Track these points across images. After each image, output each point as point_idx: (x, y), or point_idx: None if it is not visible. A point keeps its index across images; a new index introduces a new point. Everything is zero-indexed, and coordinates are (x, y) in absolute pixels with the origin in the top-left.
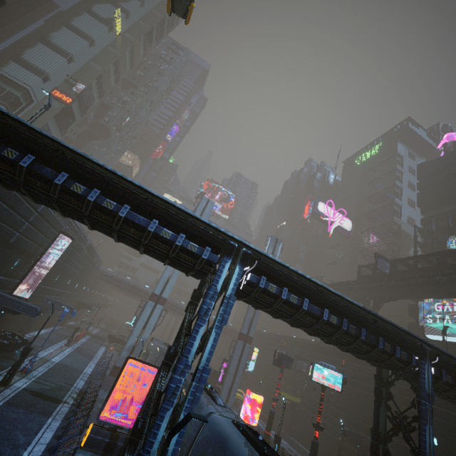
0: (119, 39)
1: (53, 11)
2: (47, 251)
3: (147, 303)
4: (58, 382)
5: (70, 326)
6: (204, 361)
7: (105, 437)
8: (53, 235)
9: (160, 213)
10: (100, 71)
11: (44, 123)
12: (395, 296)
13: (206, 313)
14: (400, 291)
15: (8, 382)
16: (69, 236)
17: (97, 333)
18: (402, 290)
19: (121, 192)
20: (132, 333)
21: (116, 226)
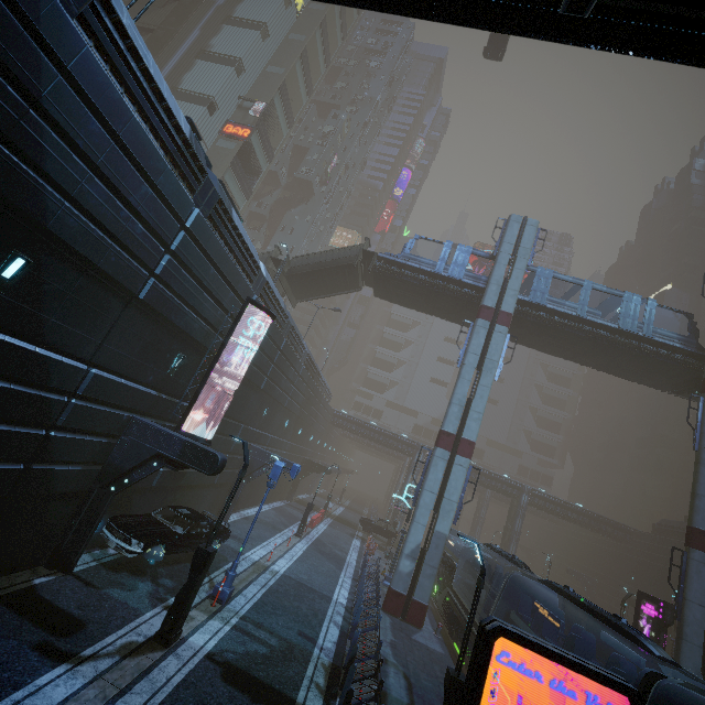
0: (302, 18)
1: (209, 10)
2: (233, 347)
3: (434, 453)
4: (285, 632)
5: (300, 501)
6: None
7: None
8: (234, 307)
9: None
10: (283, 75)
11: (219, 177)
12: None
13: None
14: None
15: (174, 637)
16: (264, 310)
17: (341, 514)
18: None
19: None
20: (413, 519)
21: None
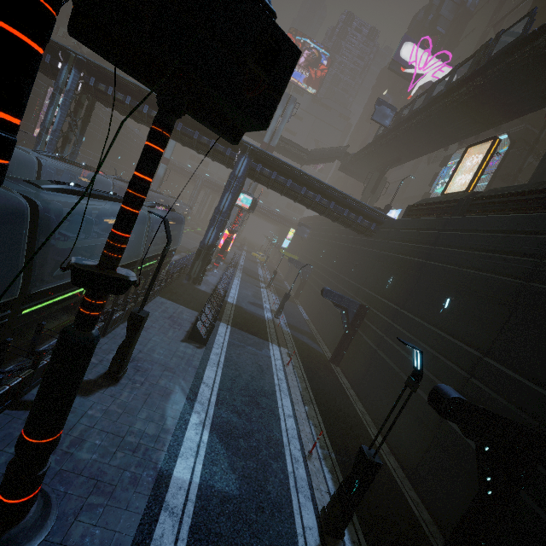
0: None
1: None
2: None
3: None
4: None
5: None
6: (55, 127)
7: None
8: (43, 88)
9: None
10: None
11: None
12: (399, 157)
13: (54, 100)
14: (398, 147)
15: None
16: None
17: None
18: (398, 145)
19: None
20: None
21: None
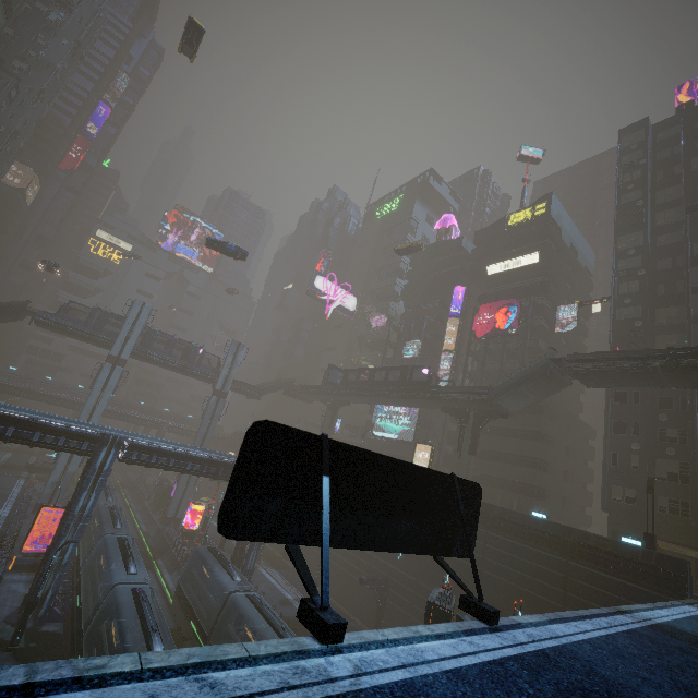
0: None
1: None
2: None
3: None
4: None
5: None
6: (88, 511)
7: (30, 562)
8: None
9: (42, 427)
10: None
11: None
12: (349, 402)
13: (88, 484)
14: (349, 398)
15: None
16: None
17: (8, 461)
18: (350, 398)
19: (5, 419)
20: (54, 470)
21: (6, 441)
